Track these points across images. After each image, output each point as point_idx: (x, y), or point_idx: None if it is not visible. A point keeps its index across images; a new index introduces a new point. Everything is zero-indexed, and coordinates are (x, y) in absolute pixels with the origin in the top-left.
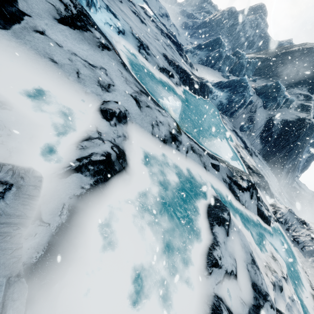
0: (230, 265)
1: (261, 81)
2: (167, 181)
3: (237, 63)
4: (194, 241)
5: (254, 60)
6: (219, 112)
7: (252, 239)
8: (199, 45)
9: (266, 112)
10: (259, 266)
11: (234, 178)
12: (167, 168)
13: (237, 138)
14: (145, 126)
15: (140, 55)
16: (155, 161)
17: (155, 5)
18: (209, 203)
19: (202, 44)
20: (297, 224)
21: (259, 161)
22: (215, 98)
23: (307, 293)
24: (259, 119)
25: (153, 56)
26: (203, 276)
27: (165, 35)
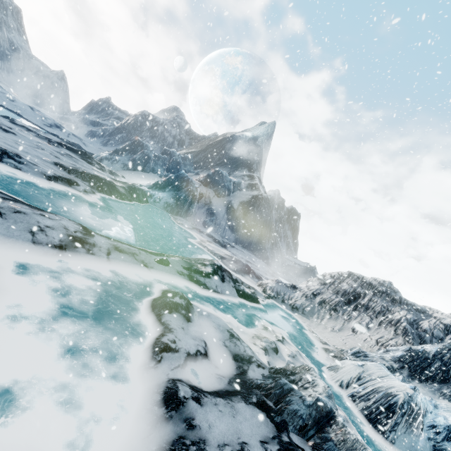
0: (194, 346)
1: (204, 173)
2: (75, 290)
3: (171, 161)
4: (135, 343)
5: (188, 155)
6: (170, 214)
7: (235, 320)
8: (116, 150)
9: (221, 200)
10: (245, 339)
11: (193, 267)
12: (74, 276)
13: (201, 234)
14: (18, 235)
15: (4, 165)
16: (46, 273)
17: (33, 115)
18: (155, 297)
19: (119, 149)
20: (289, 292)
21: (238, 251)
22: (158, 201)
23: (318, 349)
24: (219, 209)
25: (31, 164)
26: (149, 369)
27: (55, 144)
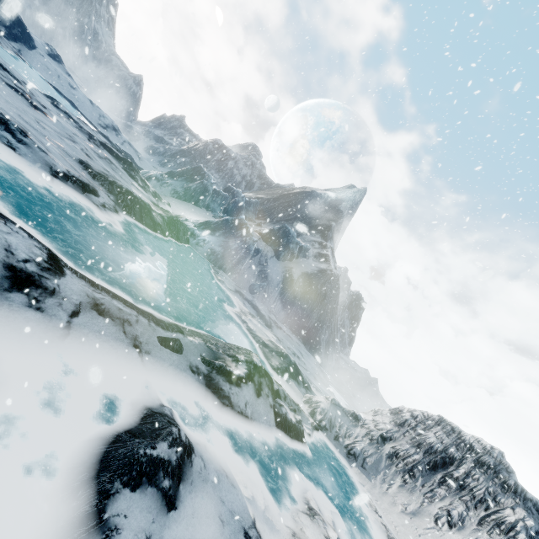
0: None
1: (268, 225)
2: None
3: (233, 202)
4: None
5: (254, 200)
6: (212, 265)
7: (263, 485)
8: (171, 172)
9: (280, 263)
10: None
11: (219, 362)
12: None
13: (244, 302)
14: None
15: None
16: None
17: (91, 111)
18: (122, 430)
19: (175, 171)
20: (347, 423)
21: (285, 335)
22: (202, 245)
23: None
24: (274, 274)
25: (38, 149)
26: None
27: (97, 143)
